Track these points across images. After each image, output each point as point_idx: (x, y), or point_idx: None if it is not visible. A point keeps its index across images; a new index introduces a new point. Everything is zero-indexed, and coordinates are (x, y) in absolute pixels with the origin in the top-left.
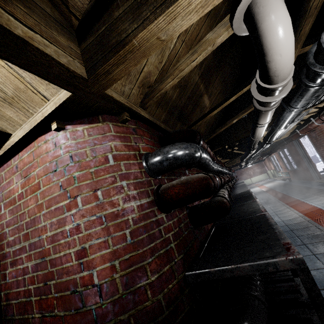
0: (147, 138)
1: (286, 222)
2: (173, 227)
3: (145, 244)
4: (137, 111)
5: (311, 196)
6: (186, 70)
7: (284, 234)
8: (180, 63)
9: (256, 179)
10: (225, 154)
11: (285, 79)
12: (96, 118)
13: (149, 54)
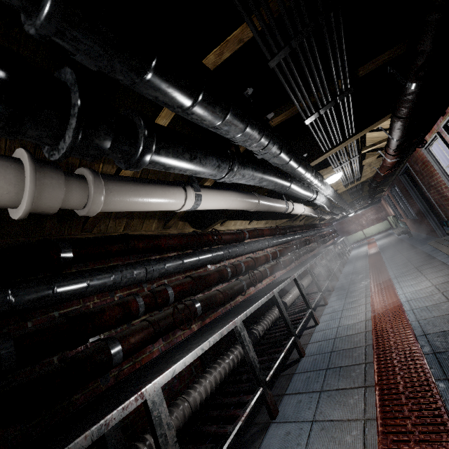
0: None
1: (339, 331)
2: None
3: None
4: None
5: (410, 273)
6: None
7: None
8: None
9: (372, 231)
10: (274, 214)
11: None
12: None
13: None
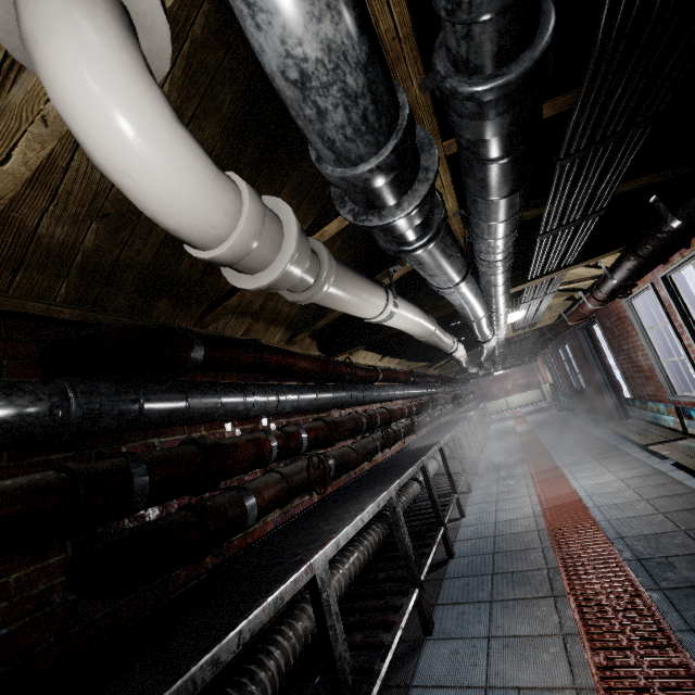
0: None
1: (499, 527)
2: None
3: None
4: None
5: (584, 462)
6: None
7: None
8: None
9: (518, 401)
10: (413, 352)
11: (226, 239)
12: None
13: None
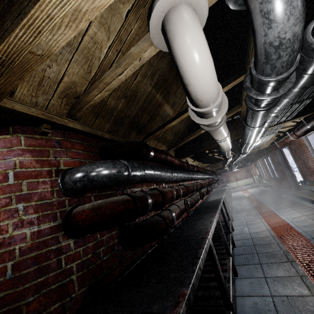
0: (77, 151)
1: (252, 235)
2: (82, 255)
3: (29, 279)
4: (61, 123)
5: (284, 208)
6: (113, 83)
7: (192, 277)
8: (105, 76)
9: (242, 183)
10: (205, 159)
11: (213, 104)
12: (6, 129)
13: (32, 69)
